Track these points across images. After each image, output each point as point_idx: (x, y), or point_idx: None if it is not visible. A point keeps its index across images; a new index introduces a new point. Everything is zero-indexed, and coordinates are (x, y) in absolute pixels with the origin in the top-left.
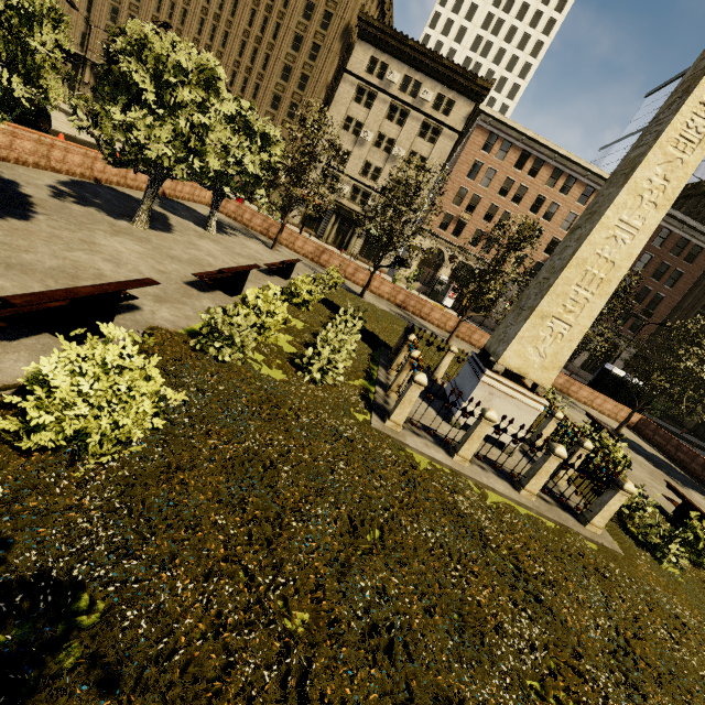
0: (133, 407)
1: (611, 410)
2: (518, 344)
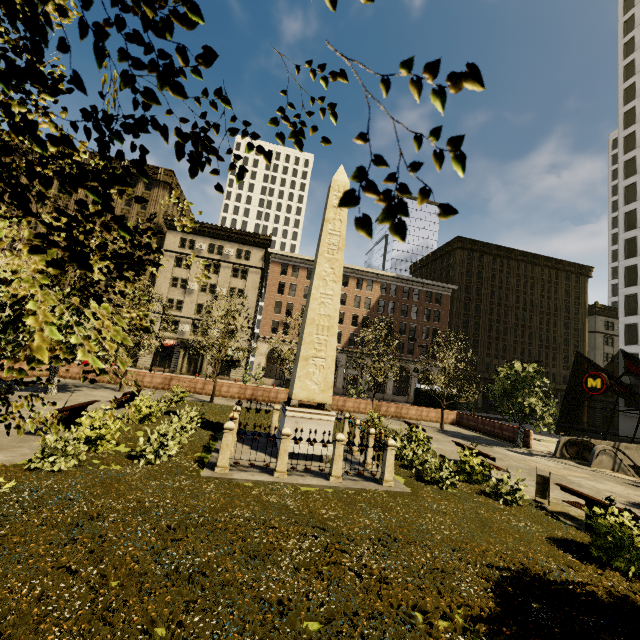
0: None
1: (436, 416)
2: (299, 381)
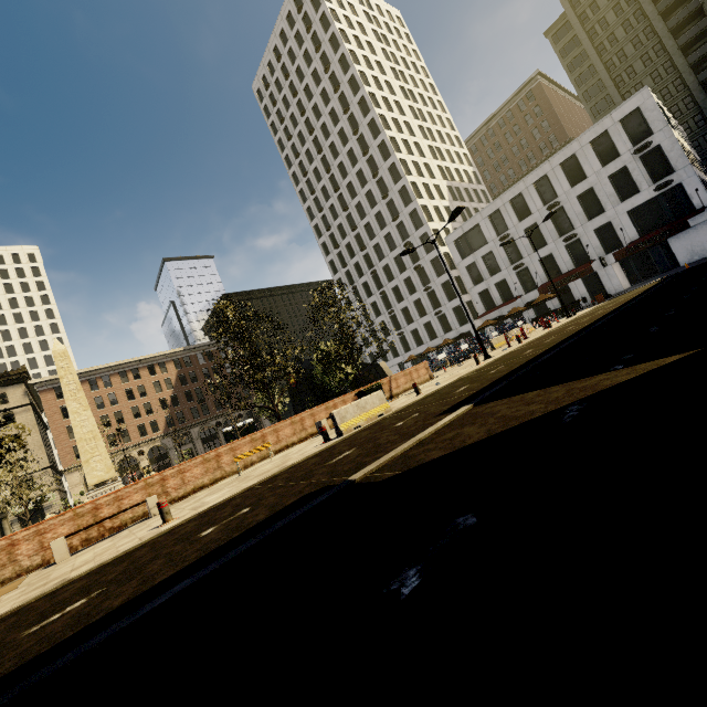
0: None
1: None
2: (89, 475)
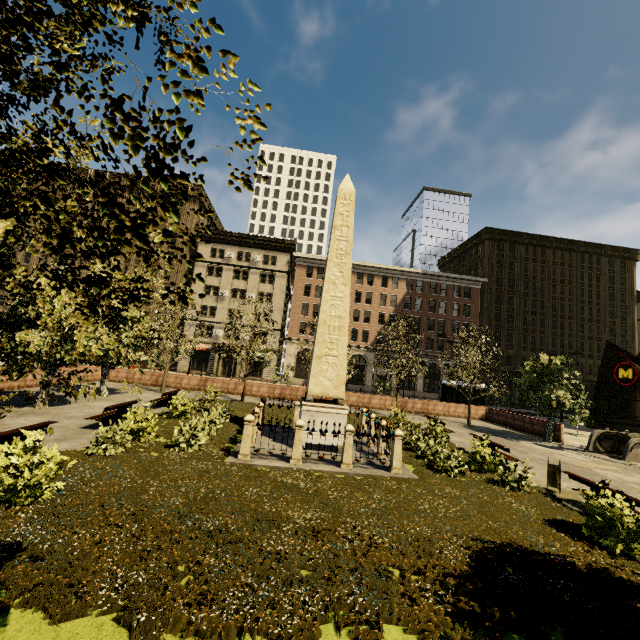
0: (43, 468)
1: (464, 412)
2: (314, 378)
